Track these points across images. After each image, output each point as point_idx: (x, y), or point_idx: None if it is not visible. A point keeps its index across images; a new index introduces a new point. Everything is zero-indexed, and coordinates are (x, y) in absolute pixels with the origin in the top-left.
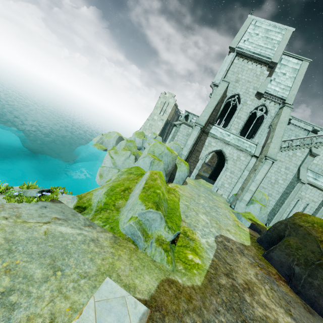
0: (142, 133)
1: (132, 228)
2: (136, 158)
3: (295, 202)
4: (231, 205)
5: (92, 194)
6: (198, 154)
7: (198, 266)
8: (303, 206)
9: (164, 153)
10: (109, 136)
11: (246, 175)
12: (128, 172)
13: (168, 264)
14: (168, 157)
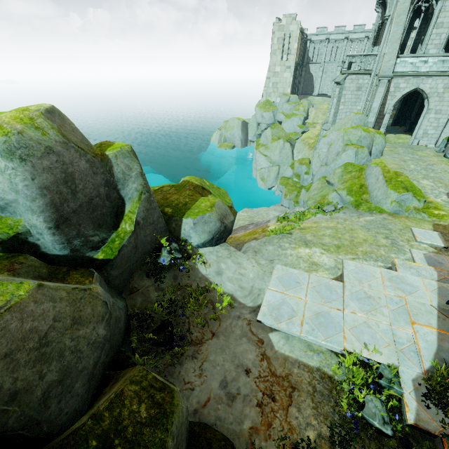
0: (267, 103)
1: (395, 208)
2: (290, 144)
3: None
4: (445, 155)
5: (327, 198)
6: (381, 109)
7: (445, 215)
8: None
9: (362, 137)
10: (228, 128)
11: None
12: (346, 172)
13: (428, 218)
14: (367, 139)
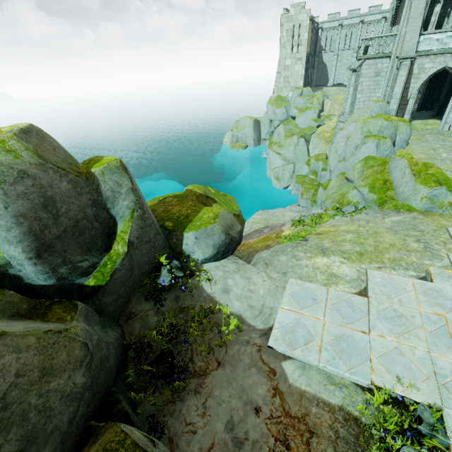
0: (279, 98)
1: (426, 205)
2: (305, 140)
3: None
4: None
5: (346, 197)
6: (404, 94)
7: None
8: None
9: (383, 127)
10: (240, 128)
11: None
12: (367, 166)
13: None
14: (389, 128)
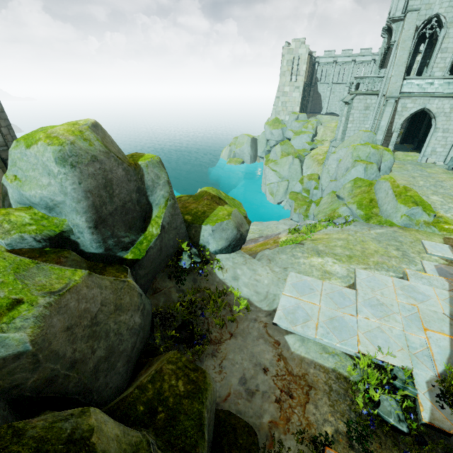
0: (276, 121)
1: (405, 221)
2: (299, 160)
3: None
4: None
5: (337, 212)
6: (389, 127)
7: None
8: None
9: (371, 154)
10: (238, 144)
11: None
12: (356, 186)
13: (439, 232)
14: (375, 155)
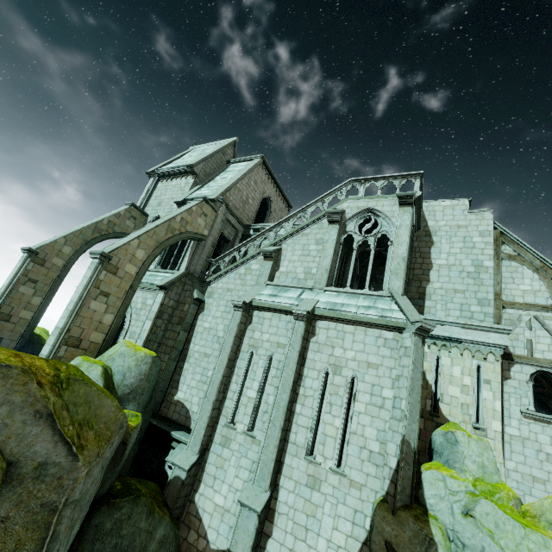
0: None
1: None
2: None
3: (248, 361)
4: None
5: None
6: None
7: None
8: (262, 365)
9: None
10: None
11: (146, 330)
12: None
13: None
14: None
